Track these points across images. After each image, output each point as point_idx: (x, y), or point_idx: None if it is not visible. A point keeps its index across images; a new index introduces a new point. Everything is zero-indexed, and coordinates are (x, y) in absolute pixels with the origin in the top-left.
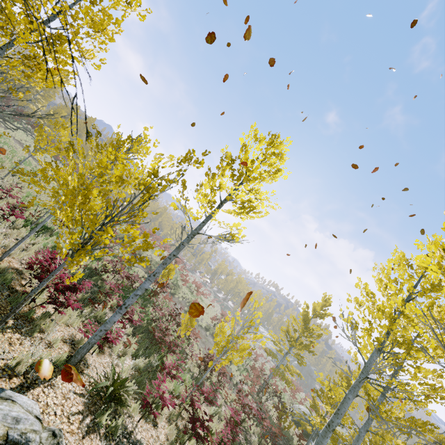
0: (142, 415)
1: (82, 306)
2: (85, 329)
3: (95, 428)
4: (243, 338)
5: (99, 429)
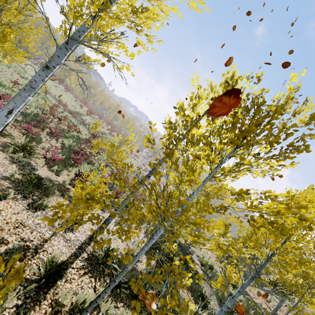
0: (44, 164)
1: (22, 123)
2: (21, 131)
3: (4, 152)
4: (120, 146)
5: (7, 153)
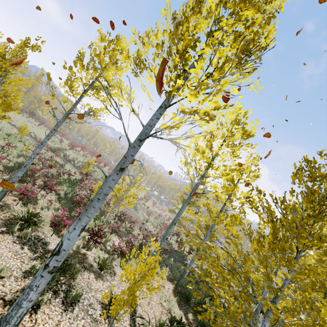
0: (53, 232)
1: None
2: (13, 194)
3: (9, 233)
4: (129, 190)
5: (13, 233)
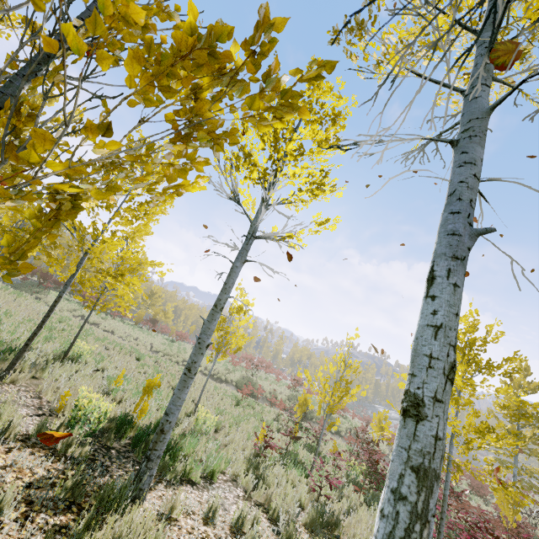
0: None
1: None
2: None
3: None
4: None
5: None
